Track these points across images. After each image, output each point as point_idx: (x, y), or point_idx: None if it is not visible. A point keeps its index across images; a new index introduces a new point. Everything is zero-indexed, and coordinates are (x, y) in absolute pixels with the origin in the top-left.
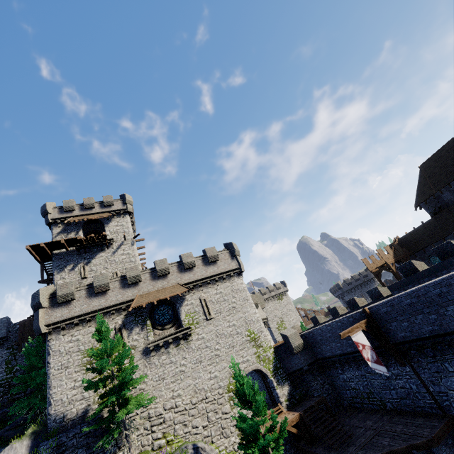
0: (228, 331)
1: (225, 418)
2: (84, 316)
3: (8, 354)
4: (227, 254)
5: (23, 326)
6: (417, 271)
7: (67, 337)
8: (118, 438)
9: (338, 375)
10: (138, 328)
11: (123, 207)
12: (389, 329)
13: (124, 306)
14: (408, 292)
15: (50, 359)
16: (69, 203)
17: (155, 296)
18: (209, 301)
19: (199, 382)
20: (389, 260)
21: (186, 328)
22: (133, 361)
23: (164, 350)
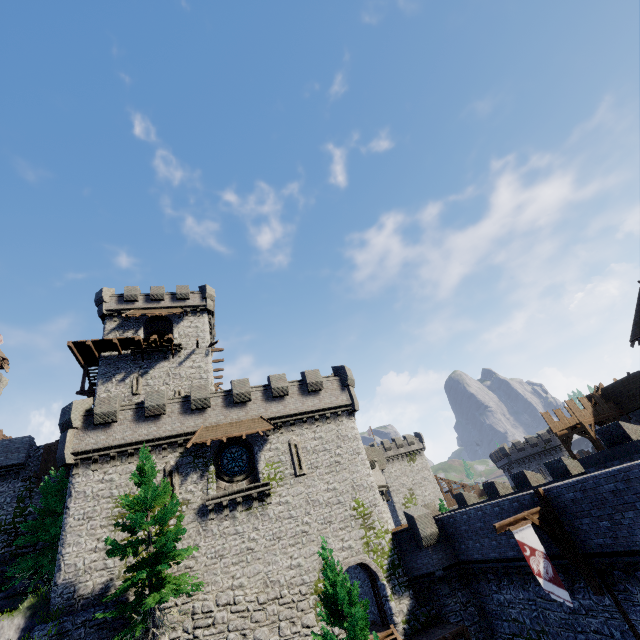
0: (325, 497)
1: (306, 634)
2: (126, 447)
3: (22, 488)
4: (336, 382)
5: (48, 452)
6: (629, 439)
7: (98, 474)
8: (141, 638)
9: (490, 593)
10: (197, 474)
11: (201, 303)
12: (578, 529)
13: (181, 439)
14: (612, 471)
15: (70, 502)
16: (131, 291)
17: (226, 430)
18: (302, 448)
19: (273, 570)
20: (585, 419)
21: (265, 483)
22: (180, 522)
23: (228, 513)
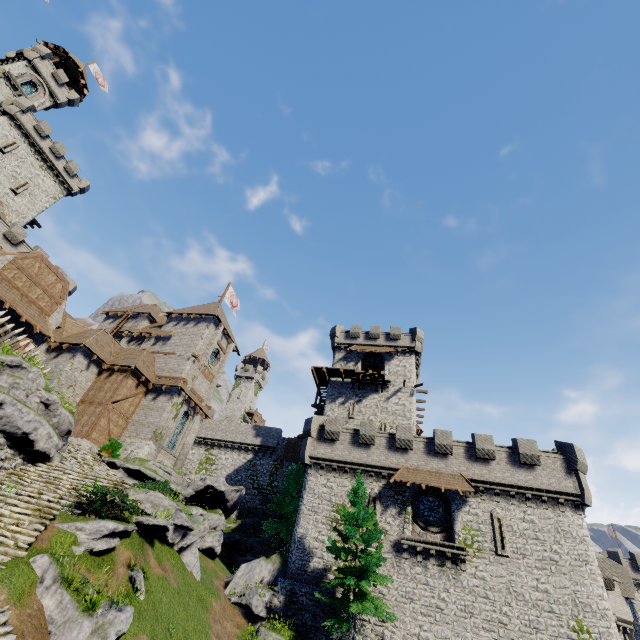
0: (533, 596)
1: None
2: (343, 464)
3: (273, 465)
4: (558, 461)
5: (289, 444)
6: None
7: (323, 479)
8: (344, 633)
9: None
10: (395, 509)
11: (410, 344)
12: None
13: (385, 472)
14: None
15: (304, 493)
16: (355, 329)
17: (425, 477)
18: (507, 525)
19: None
20: None
21: (460, 547)
22: (380, 549)
23: (420, 560)
